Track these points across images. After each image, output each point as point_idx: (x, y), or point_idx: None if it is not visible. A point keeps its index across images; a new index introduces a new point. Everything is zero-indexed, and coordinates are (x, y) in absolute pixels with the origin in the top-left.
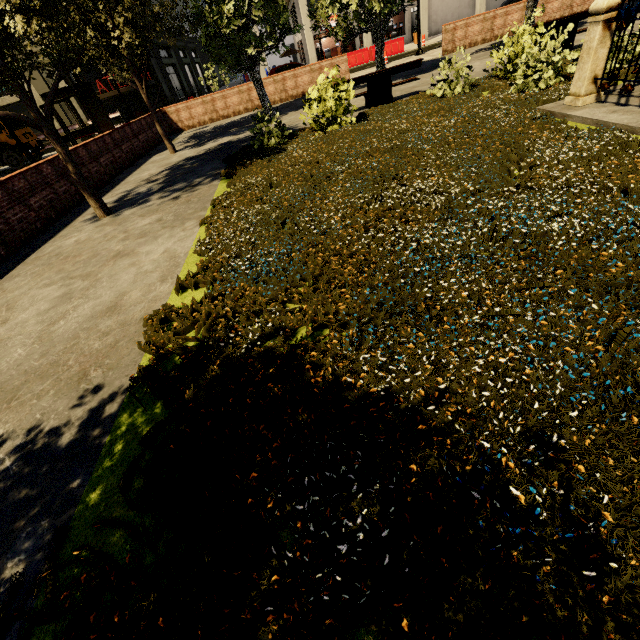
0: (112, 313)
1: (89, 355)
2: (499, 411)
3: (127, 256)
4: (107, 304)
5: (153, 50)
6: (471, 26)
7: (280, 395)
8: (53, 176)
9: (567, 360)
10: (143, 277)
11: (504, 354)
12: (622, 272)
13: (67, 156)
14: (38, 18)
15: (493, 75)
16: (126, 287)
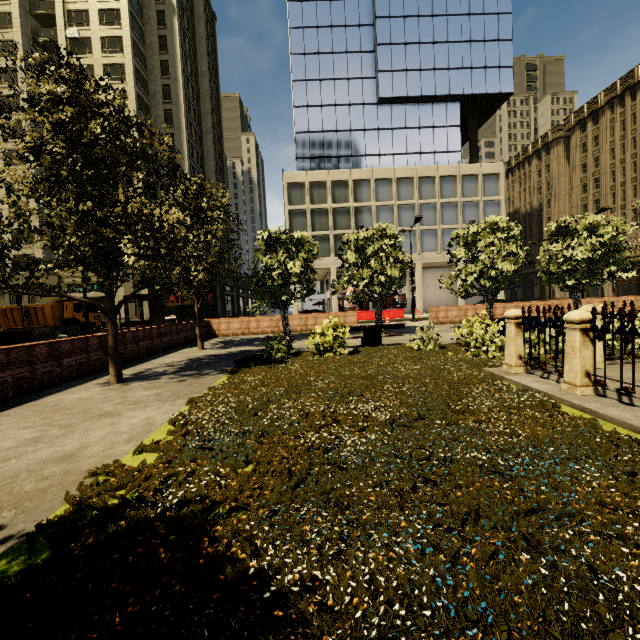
0: (64, 461)
1: (15, 495)
2: (358, 608)
3: (112, 416)
4: (66, 452)
5: (221, 285)
6: (450, 311)
7: (165, 559)
8: (95, 346)
9: (440, 569)
10: (113, 435)
11: (386, 554)
12: (513, 500)
13: (114, 334)
14: (145, 259)
15: (459, 343)
16: (93, 441)
